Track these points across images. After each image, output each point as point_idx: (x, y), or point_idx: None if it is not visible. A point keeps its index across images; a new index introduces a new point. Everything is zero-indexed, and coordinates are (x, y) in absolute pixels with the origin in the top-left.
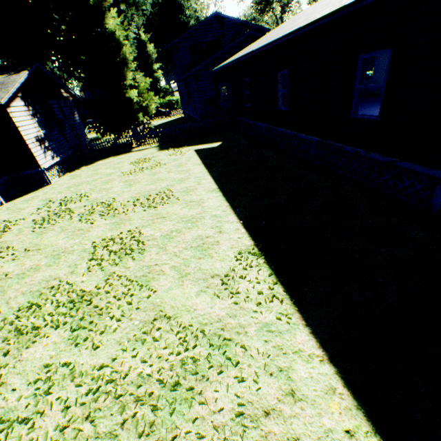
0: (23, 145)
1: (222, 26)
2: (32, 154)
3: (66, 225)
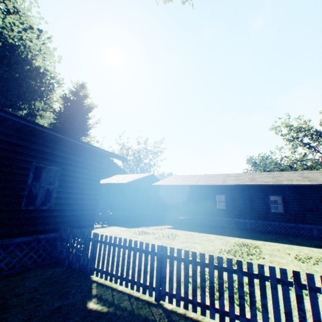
0: (94, 198)
1: (109, 164)
2: (94, 209)
3: (254, 263)
